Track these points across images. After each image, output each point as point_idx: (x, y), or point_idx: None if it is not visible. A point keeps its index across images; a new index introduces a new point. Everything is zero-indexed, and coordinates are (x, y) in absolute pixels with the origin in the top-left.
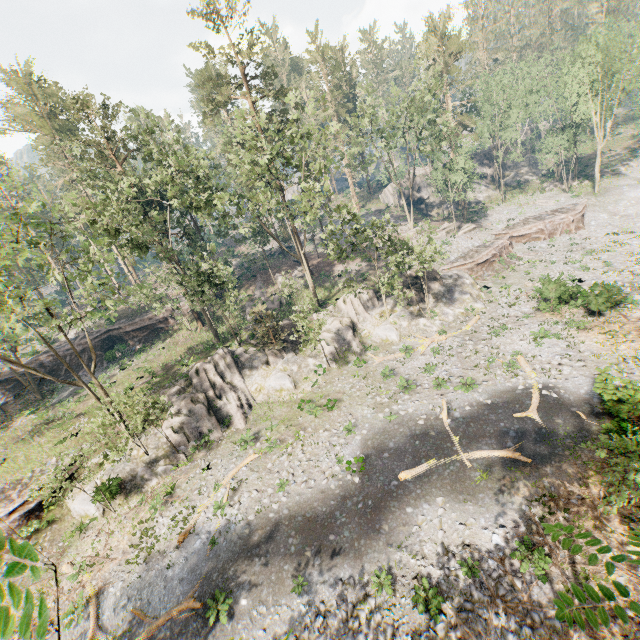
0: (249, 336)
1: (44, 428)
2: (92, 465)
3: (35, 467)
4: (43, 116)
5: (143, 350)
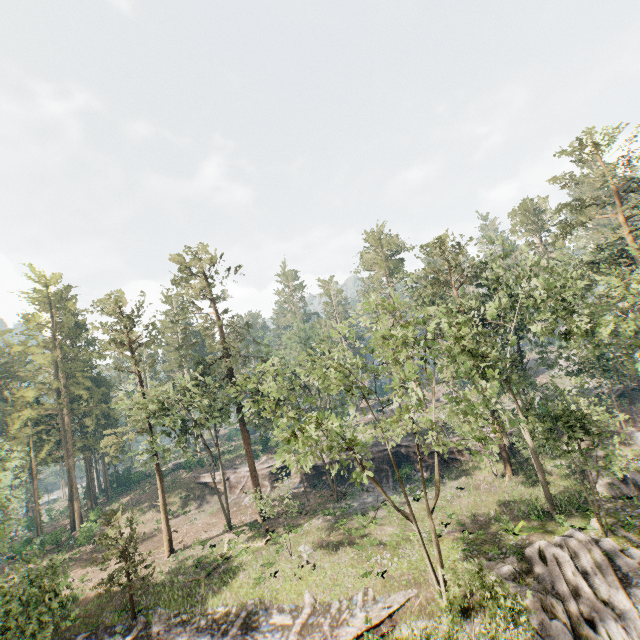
0: (617, 522)
1: (345, 542)
2: (401, 635)
3: (341, 595)
4: (382, 259)
5: (431, 480)
